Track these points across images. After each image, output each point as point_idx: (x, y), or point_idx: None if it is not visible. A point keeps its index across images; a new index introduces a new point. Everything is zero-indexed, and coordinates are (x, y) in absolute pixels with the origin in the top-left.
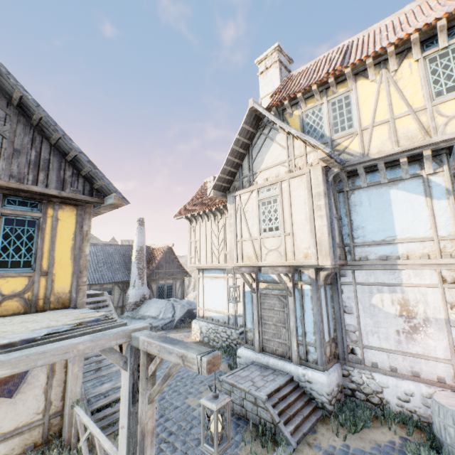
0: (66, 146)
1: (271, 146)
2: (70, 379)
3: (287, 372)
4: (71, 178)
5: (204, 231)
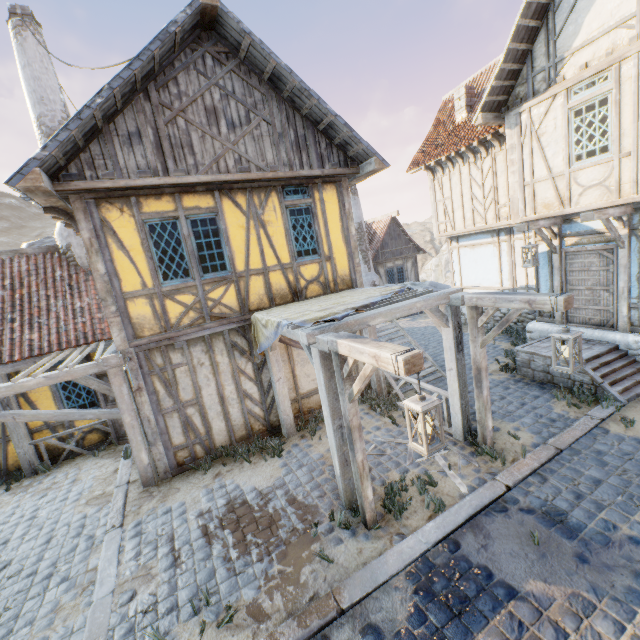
0: (319, 113)
1: None
2: None
3: (608, 342)
4: (326, 151)
5: (457, 182)
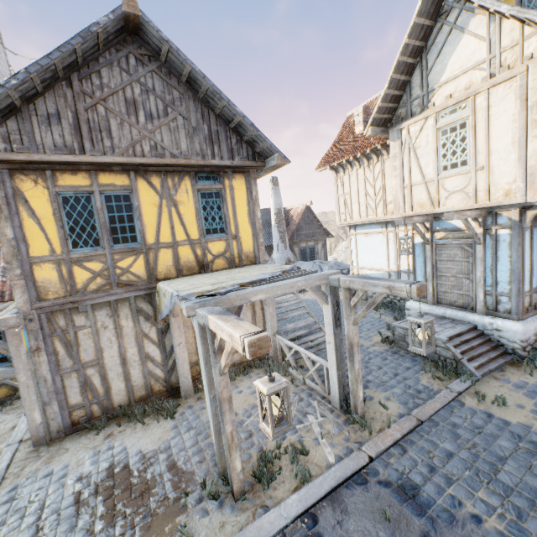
0: (230, 113)
1: (460, 42)
2: (269, 317)
3: (469, 322)
4: (236, 145)
5: (355, 181)
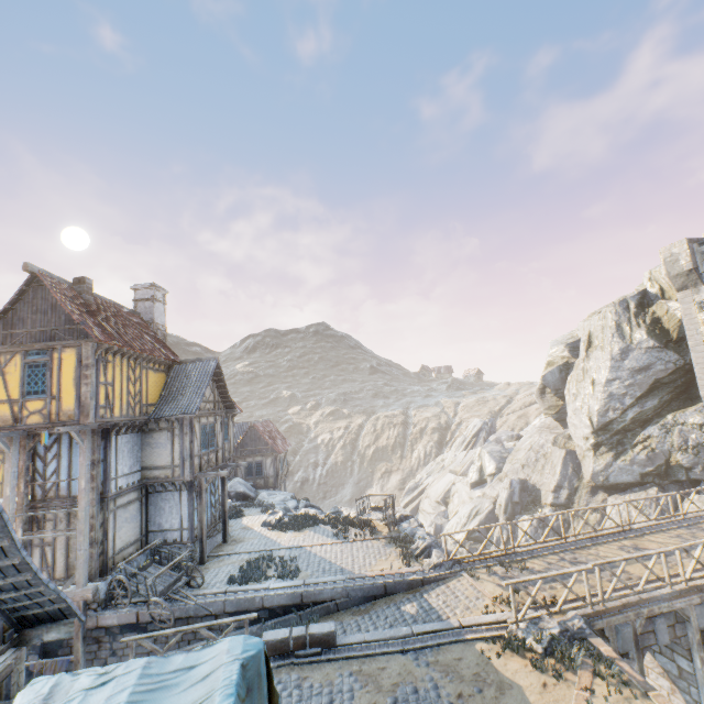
0: None
1: None
2: None
3: None
4: None
5: None
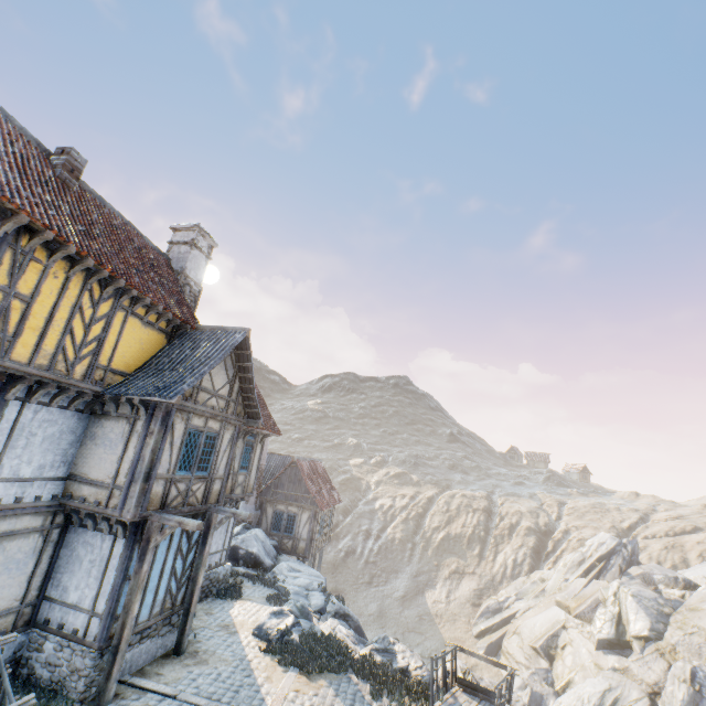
0: None
1: None
2: None
3: None
4: None
5: None
